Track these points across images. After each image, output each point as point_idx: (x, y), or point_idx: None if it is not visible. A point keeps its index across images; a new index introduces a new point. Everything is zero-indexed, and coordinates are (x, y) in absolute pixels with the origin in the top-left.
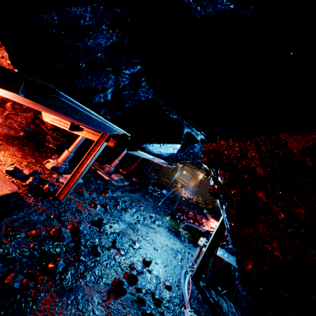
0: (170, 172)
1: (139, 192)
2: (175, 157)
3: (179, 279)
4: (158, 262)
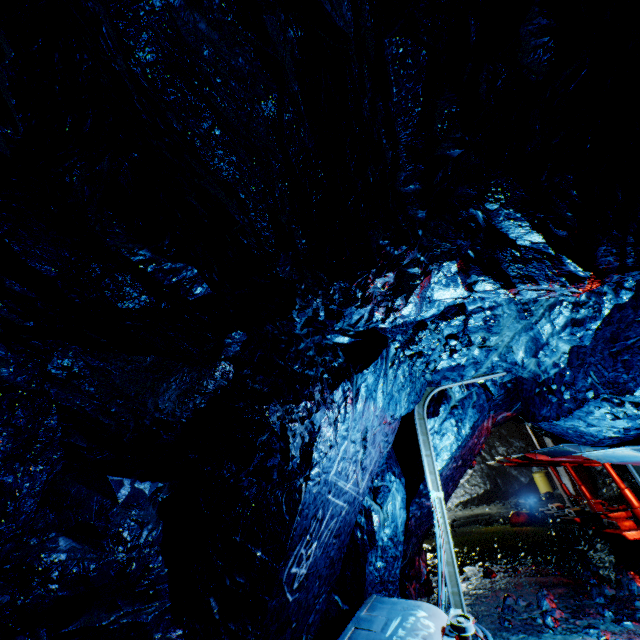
0: None
1: None
2: None
3: (493, 636)
4: (539, 634)
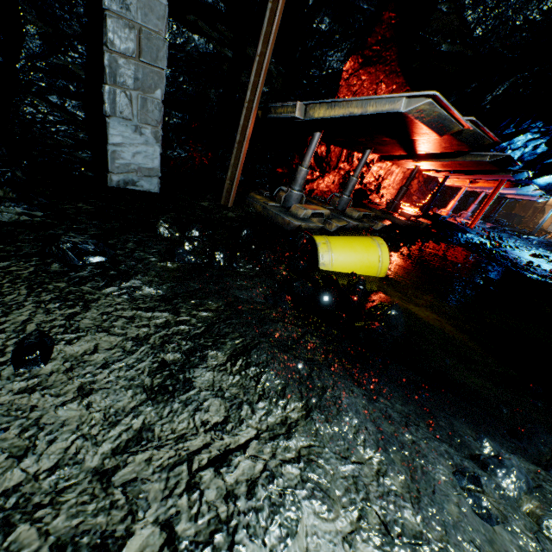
0: (528, 217)
1: (504, 234)
2: (551, 186)
3: None
4: None
